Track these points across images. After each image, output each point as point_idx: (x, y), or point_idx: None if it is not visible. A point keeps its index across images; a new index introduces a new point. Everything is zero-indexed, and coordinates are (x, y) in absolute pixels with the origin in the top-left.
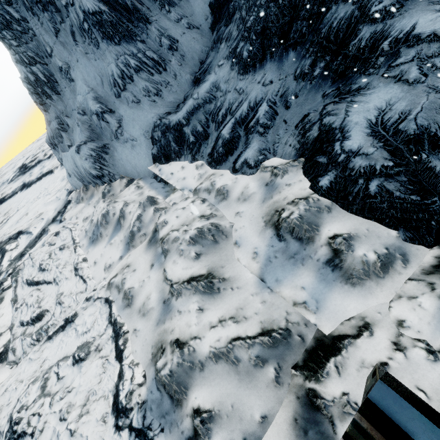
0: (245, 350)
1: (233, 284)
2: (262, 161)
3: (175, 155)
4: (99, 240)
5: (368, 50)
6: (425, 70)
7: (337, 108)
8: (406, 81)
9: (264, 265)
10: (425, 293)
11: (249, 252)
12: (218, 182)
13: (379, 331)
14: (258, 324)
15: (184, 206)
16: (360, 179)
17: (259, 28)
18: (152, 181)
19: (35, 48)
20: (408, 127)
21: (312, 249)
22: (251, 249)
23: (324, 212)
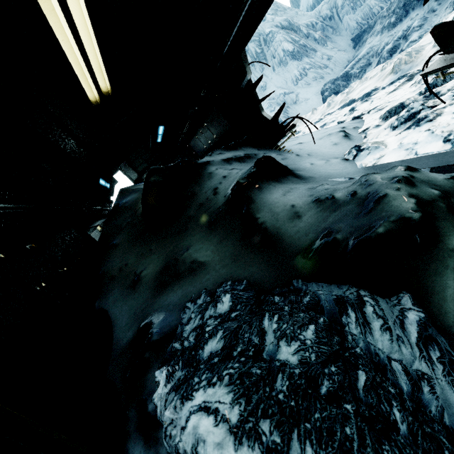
0: None
1: None
2: (424, 34)
3: (343, 87)
4: (296, 128)
5: None
6: None
7: None
8: None
9: None
10: None
11: None
12: None
13: None
14: None
15: None
16: None
17: (401, 5)
18: None
19: None
20: None
21: None
22: None
23: None
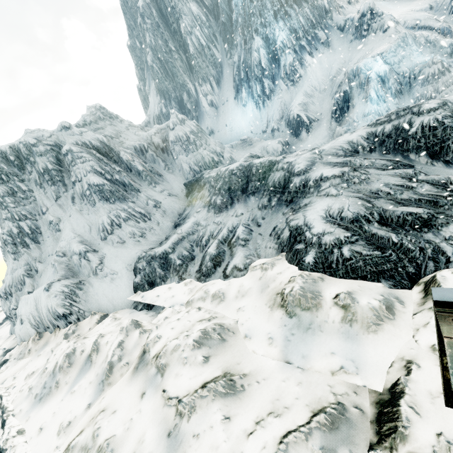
0: (303, 446)
1: (257, 377)
2: (249, 263)
3: (160, 279)
4: (52, 393)
5: (302, 187)
6: (339, 189)
7: (297, 216)
8: (332, 195)
9: (283, 346)
10: (432, 317)
11: (264, 340)
12: (212, 289)
13: (423, 362)
14: (304, 408)
15: (178, 317)
16: (334, 249)
17: (226, 187)
18: (132, 311)
19: (31, 209)
20: (347, 214)
21: (323, 313)
22: (264, 336)
23: (319, 281)
